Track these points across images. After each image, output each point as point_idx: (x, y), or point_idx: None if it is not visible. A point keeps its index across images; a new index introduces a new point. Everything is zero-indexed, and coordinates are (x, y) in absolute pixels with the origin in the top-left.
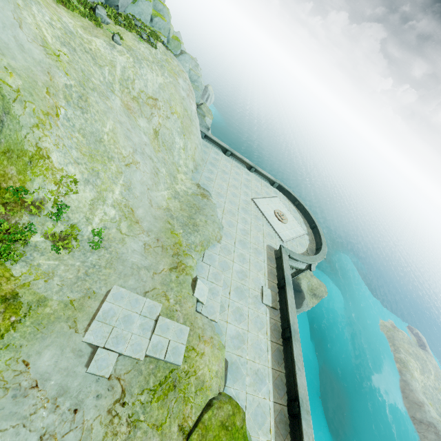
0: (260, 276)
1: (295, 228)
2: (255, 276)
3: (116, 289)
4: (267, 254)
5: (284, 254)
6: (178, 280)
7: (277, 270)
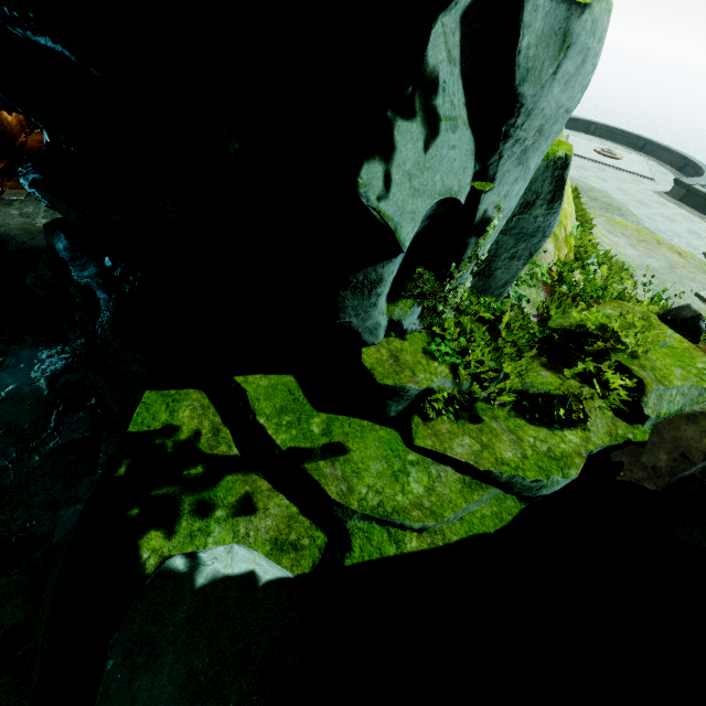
0: (703, 226)
1: (633, 159)
2: (701, 229)
3: (705, 296)
4: (668, 201)
5: (694, 185)
6: (700, 263)
7: (700, 212)
